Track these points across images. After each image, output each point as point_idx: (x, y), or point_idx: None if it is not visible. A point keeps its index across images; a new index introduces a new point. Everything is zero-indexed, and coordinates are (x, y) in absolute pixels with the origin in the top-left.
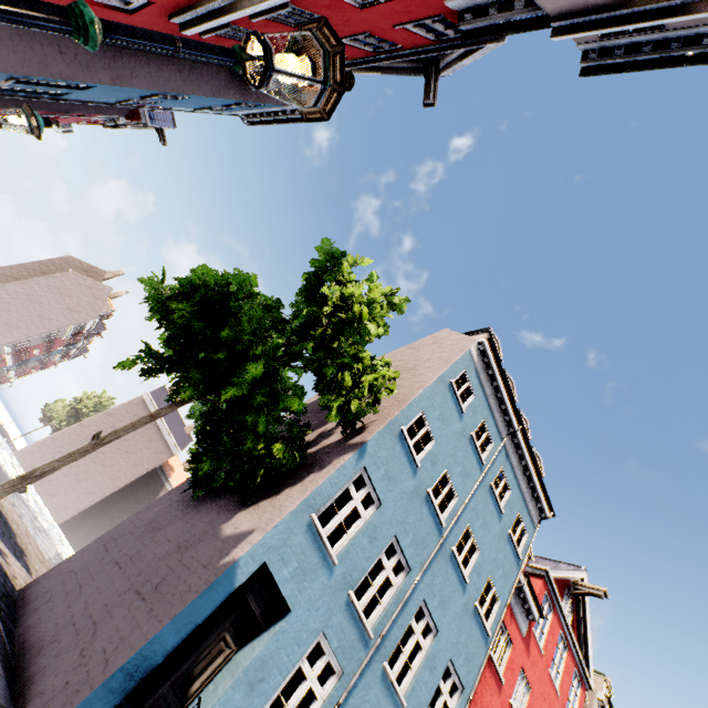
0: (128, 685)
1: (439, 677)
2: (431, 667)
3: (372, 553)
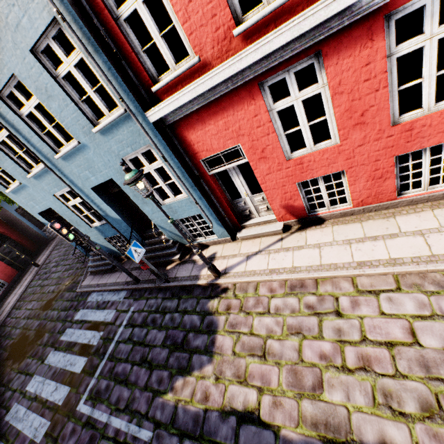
0: (82, 249)
1: (53, 82)
2: (47, 95)
3: (1, 155)
